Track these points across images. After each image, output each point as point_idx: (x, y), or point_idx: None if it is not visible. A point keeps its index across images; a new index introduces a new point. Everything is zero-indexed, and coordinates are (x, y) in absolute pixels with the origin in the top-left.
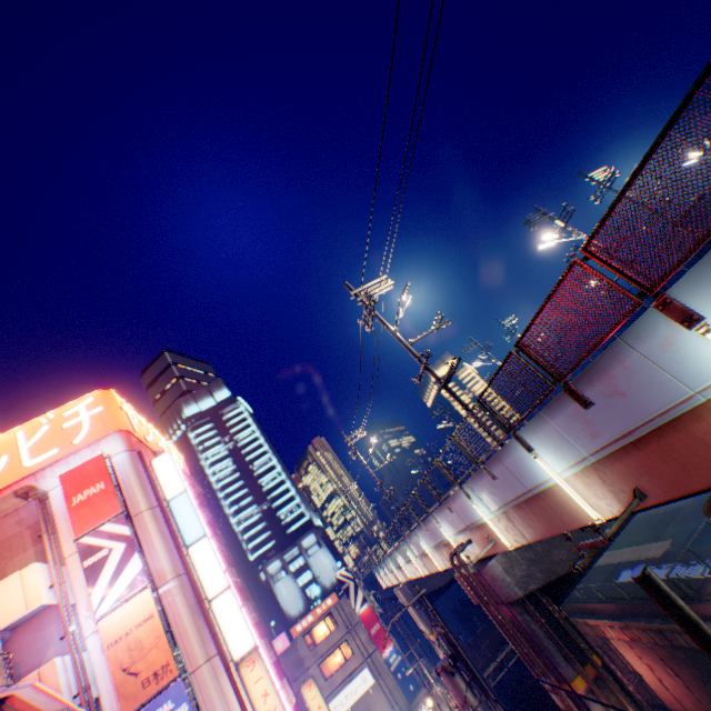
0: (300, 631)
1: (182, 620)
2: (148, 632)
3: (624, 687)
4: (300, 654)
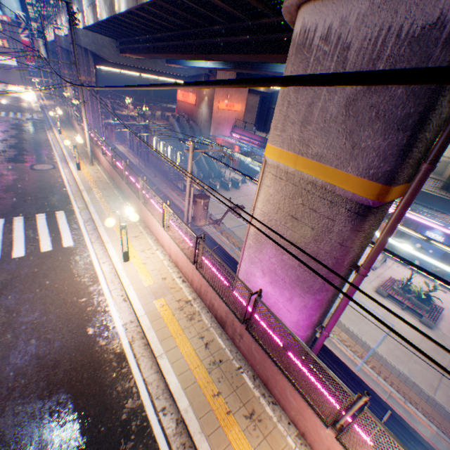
0: None
1: None
2: None
3: None
4: None
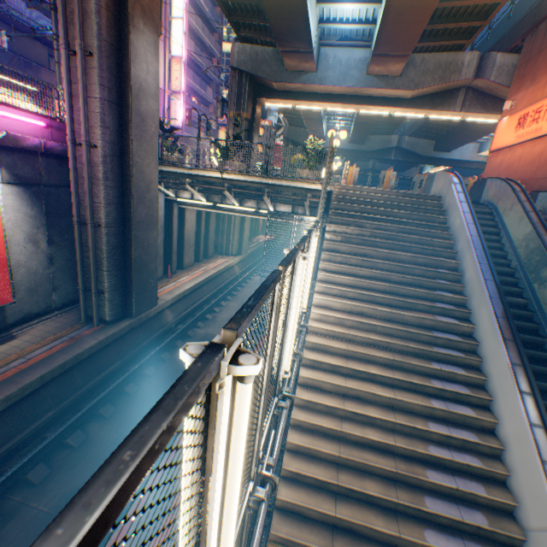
0: None
1: None
2: None
3: (253, 140)
4: None
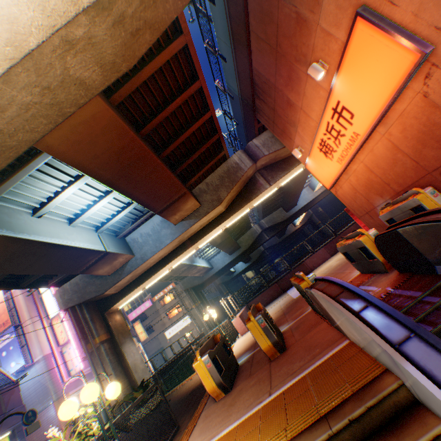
0: (157, 299)
1: (21, 303)
2: (2, 308)
3: (123, 352)
4: (157, 309)
